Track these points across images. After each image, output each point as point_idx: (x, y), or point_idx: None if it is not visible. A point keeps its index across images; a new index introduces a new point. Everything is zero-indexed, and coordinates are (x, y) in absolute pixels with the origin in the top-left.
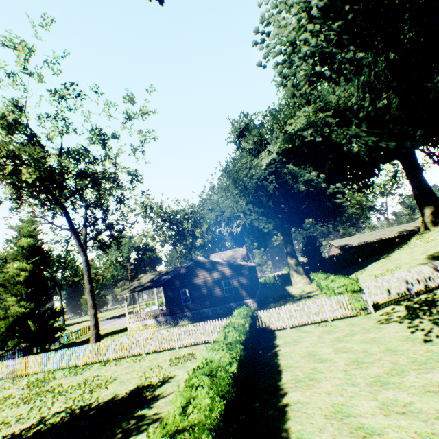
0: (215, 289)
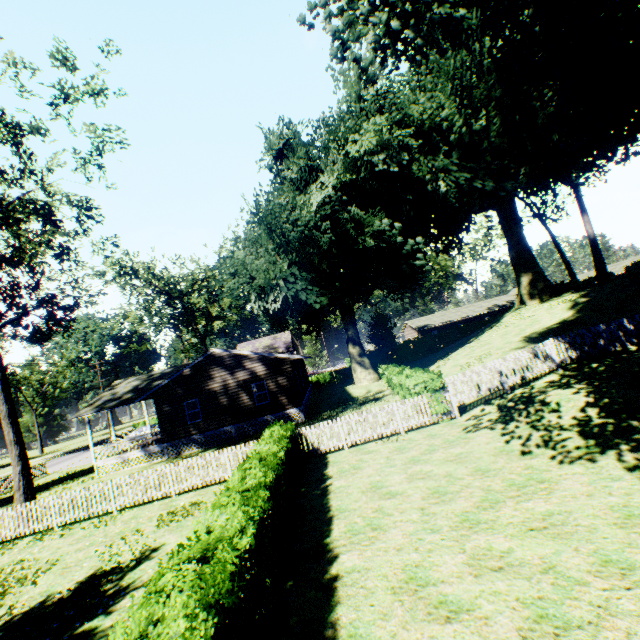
0: (240, 397)
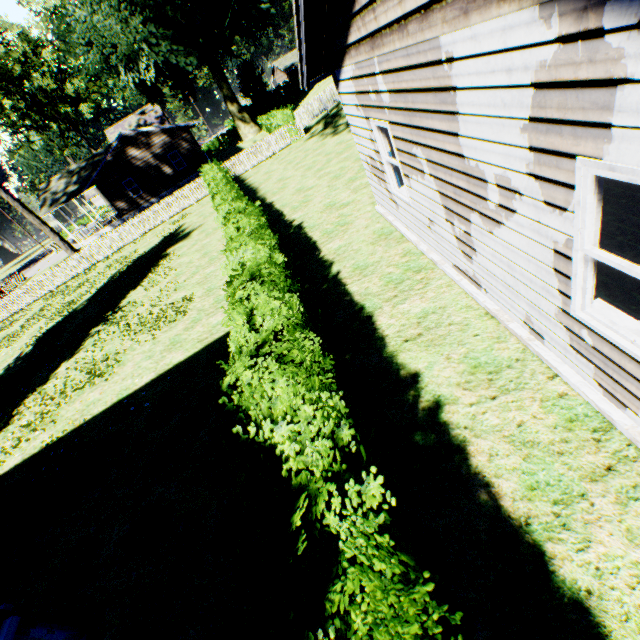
0: (163, 168)
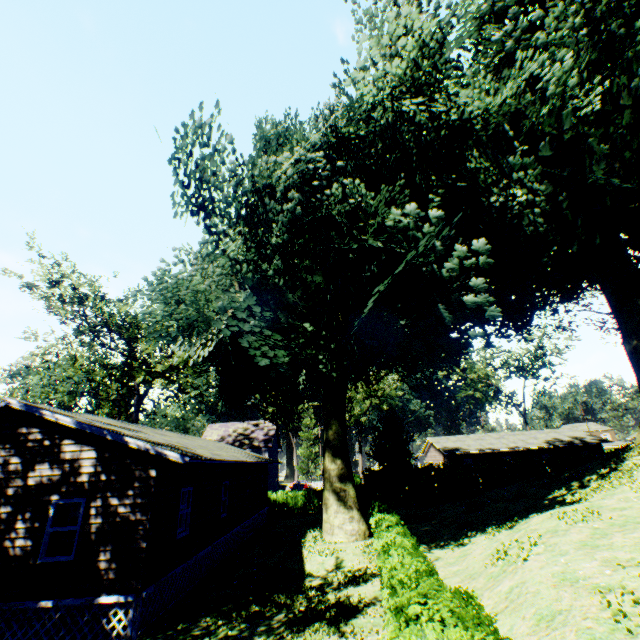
0: (13, 529)
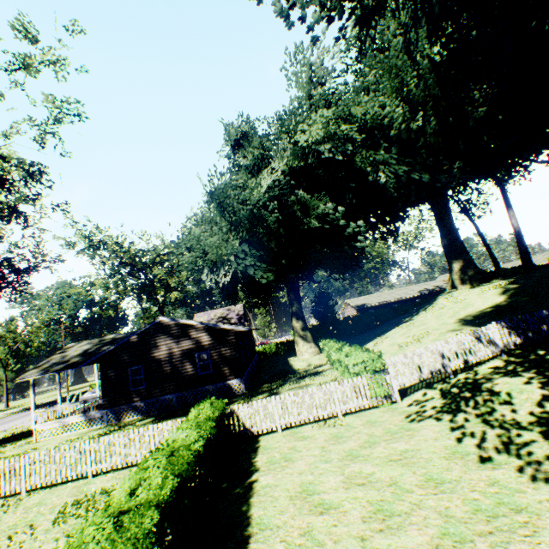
0: (183, 366)
